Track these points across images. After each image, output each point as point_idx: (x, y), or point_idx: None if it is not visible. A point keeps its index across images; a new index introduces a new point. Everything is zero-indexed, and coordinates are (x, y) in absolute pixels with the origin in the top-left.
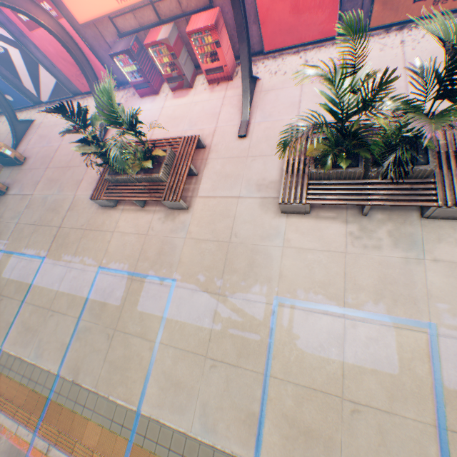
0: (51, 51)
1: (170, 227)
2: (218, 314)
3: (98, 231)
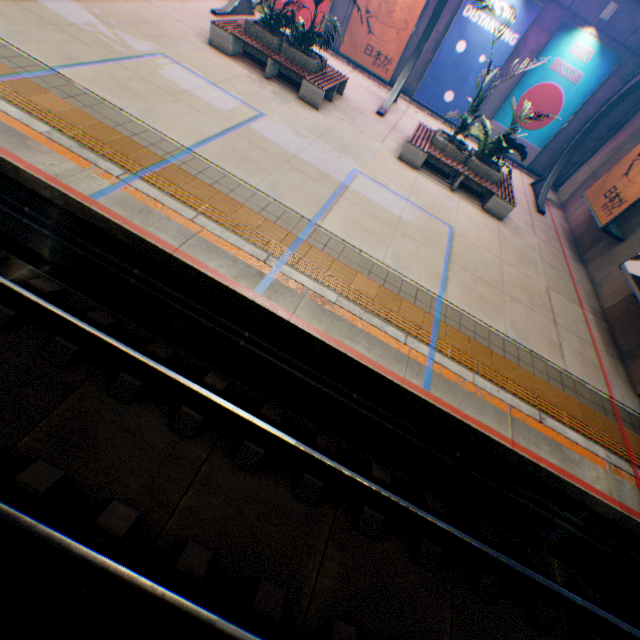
0: None
1: None
2: (95, 27)
3: None
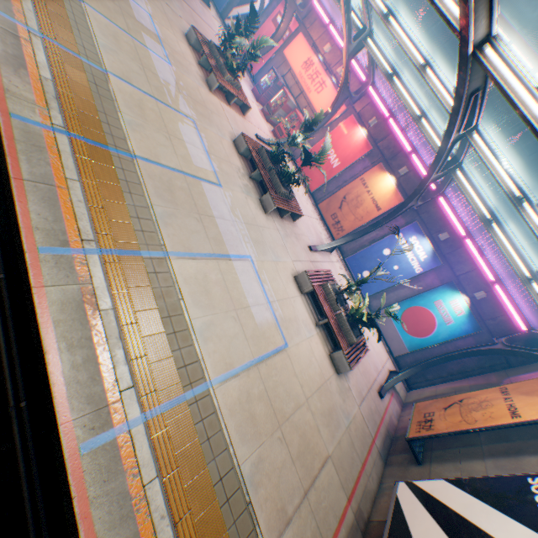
0: (264, 33)
1: (197, 77)
2: (169, 85)
3: (171, 26)
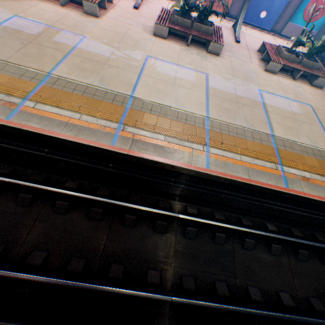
0: None
1: (84, 20)
2: (114, 54)
3: (16, 2)
